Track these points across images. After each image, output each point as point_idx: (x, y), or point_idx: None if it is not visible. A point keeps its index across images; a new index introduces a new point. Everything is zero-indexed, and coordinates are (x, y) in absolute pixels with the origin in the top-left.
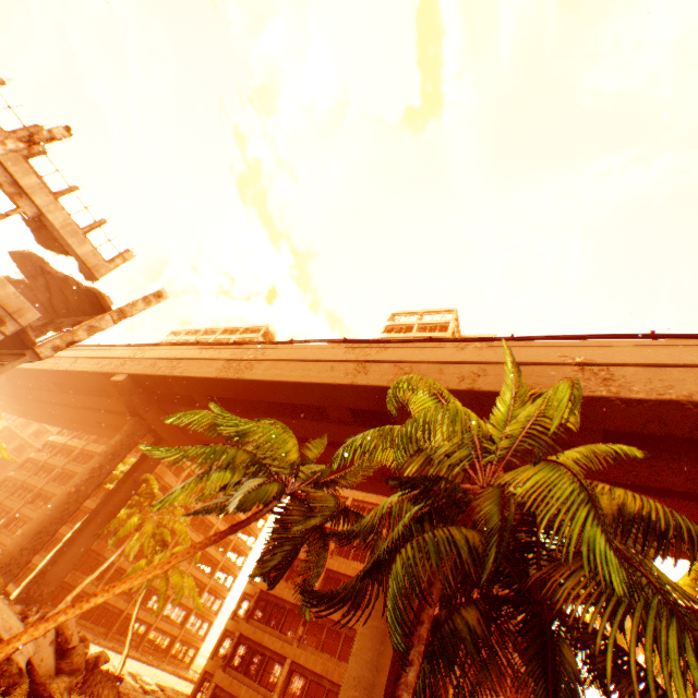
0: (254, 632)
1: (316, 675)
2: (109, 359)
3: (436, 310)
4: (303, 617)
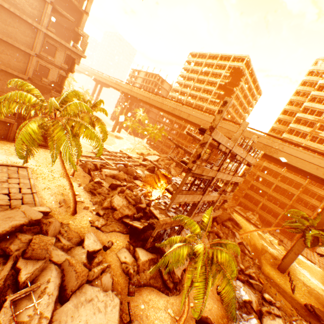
0: (250, 193)
1: (270, 208)
2: (204, 121)
3: None
4: (266, 195)
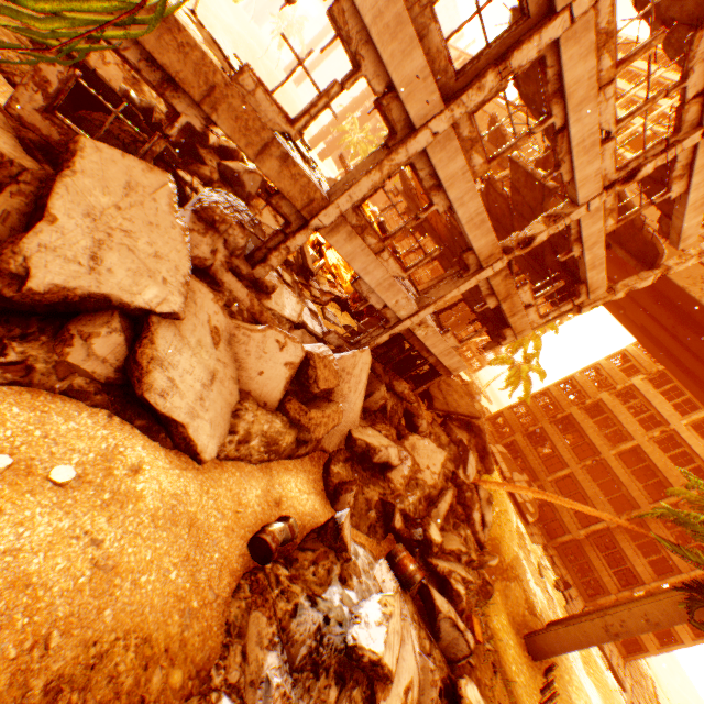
0: (552, 434)
1: (584, 493)
2: None
3: None
4: (594, 457)
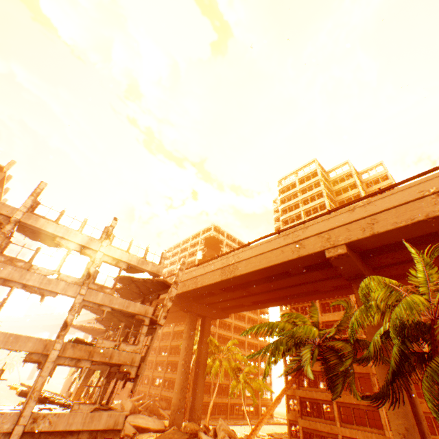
0: (306, 393)
1: (354, 404)
2: None
3: (303, 165)
4: None
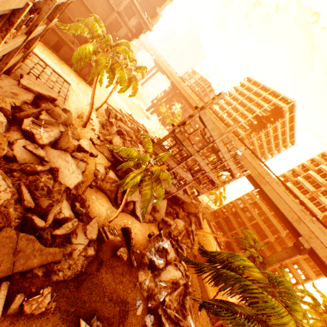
0: (231, 218)
1: None
2: None
3: None
4: (244, 226)
